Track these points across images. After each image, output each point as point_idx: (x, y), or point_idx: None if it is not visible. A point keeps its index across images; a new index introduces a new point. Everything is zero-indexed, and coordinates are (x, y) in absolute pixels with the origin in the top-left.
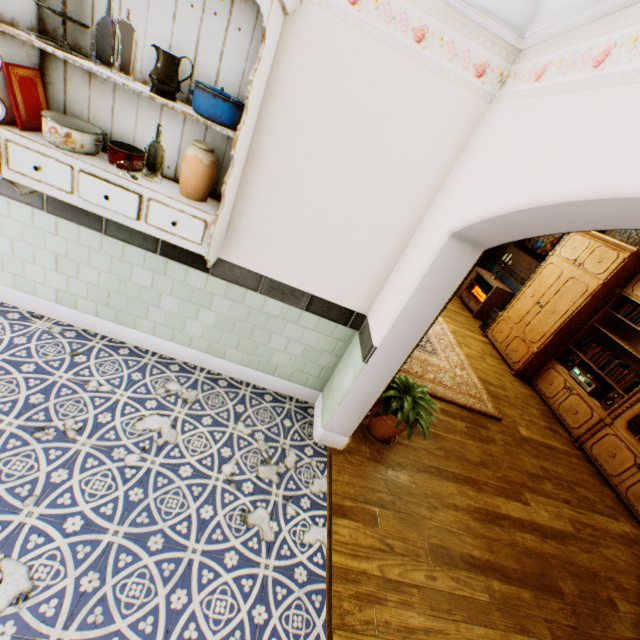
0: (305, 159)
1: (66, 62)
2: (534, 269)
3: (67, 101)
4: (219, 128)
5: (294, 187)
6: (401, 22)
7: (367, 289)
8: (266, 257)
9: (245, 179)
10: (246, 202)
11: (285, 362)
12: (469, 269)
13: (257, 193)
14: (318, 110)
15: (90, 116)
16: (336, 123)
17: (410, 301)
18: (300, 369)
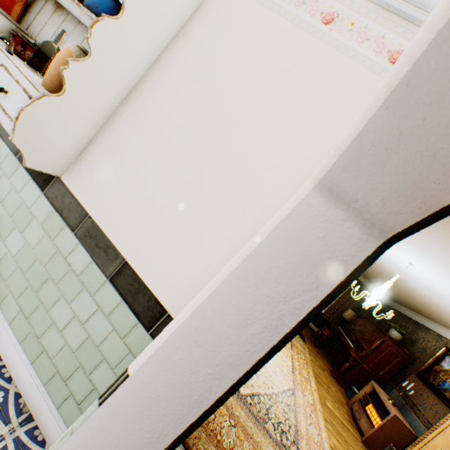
0: (181, 105)
1: (48, 2)
2: (443, 414)
3: (32, 24)
4: (88, 10)
5: (160, 128)
6: (311, 7)
7: (194, 283)
8: (101, 193)
9: (121, 110)
10: (111, 131)
11: (55, 349)
12: (348, 272)
13: (124, 125)
14: (209, 65)
15: (39, 35)
16: (222, 79)
17: (215, 296)
18: (66, 372)
